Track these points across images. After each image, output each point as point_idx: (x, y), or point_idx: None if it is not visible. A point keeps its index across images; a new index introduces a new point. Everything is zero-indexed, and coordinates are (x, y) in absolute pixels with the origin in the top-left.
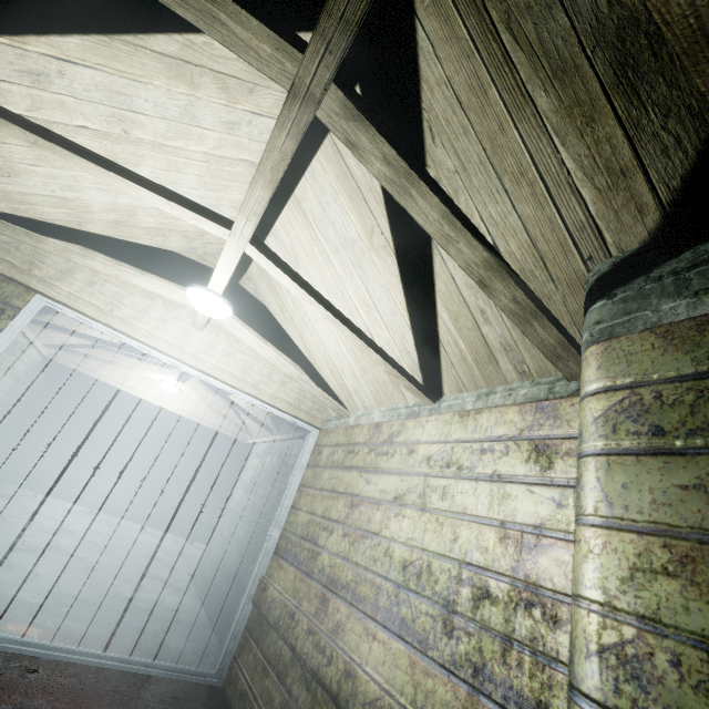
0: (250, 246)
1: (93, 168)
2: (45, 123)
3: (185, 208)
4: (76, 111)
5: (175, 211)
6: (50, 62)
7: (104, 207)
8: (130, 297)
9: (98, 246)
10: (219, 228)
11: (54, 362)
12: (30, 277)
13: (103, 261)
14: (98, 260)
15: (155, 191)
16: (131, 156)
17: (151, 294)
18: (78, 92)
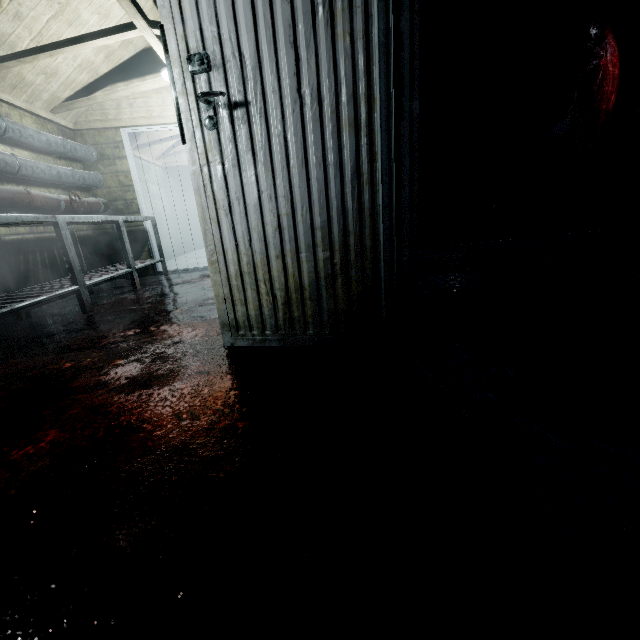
0: (153, 30)
1: (73, 49)
2: (39, 34)
3: (114, 35)
4: (39, 16)
5: (113, 40)
6: (13, 4)
7: (94, 54)
8: (151, 100)
9: (114, 79)
10: (134, 32)
11: (170, 169)
12: (110, 122)
13: (122, 89)
14: (120, 91)
15: (98, 37)
16: (73, 14)
17: (157, 90)
18: (31, 6)
